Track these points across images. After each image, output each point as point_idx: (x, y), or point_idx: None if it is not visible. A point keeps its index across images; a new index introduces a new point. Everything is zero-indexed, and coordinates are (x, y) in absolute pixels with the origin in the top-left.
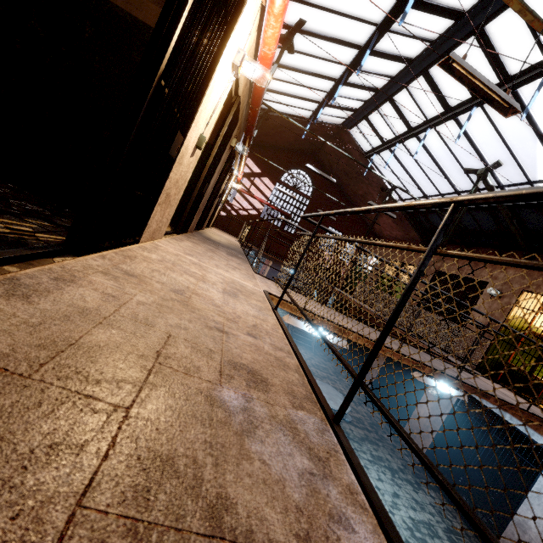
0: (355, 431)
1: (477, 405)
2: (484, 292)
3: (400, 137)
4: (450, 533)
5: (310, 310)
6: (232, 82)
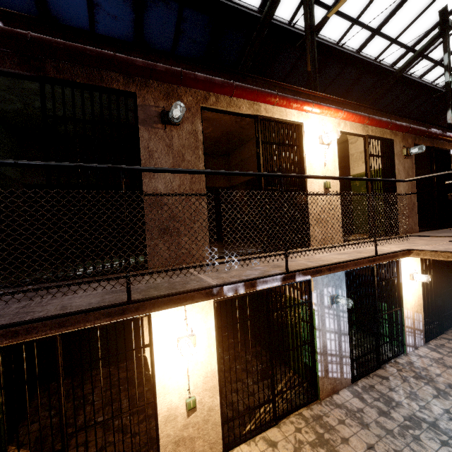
0: None
1: None
2: None
3: None
4: None
5: None
6: (334, 145)
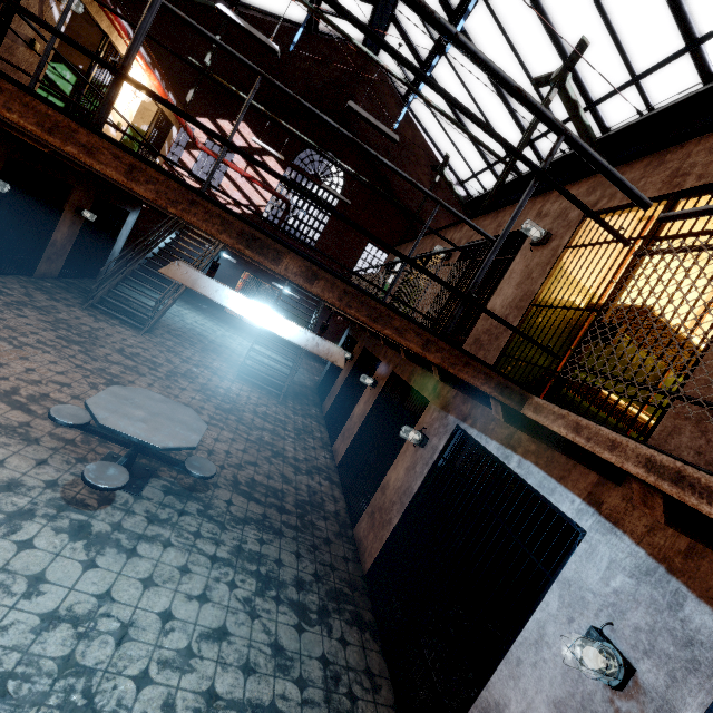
0: (241, 506)
1: (493, 463)
2: (523, 245)
3: (441, 42)
4: None
5: None
6: None
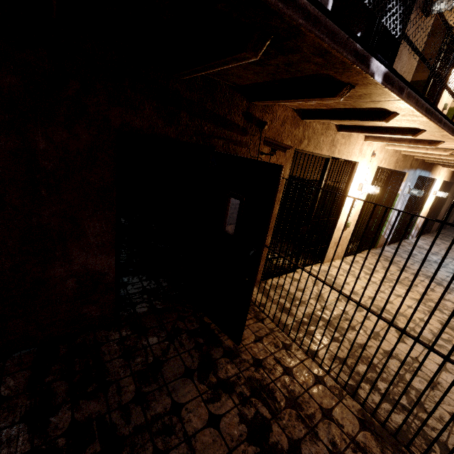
0: None
1: None
2: None
3: None
4: None
5: None
6: None
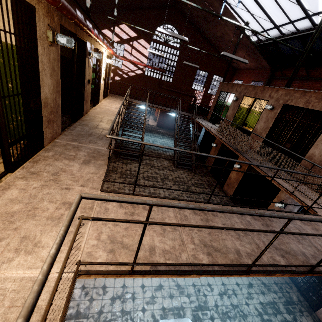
0: None
1: None
2: None
3: None
4: (288, 304)
5: (139, 271)
6: None
